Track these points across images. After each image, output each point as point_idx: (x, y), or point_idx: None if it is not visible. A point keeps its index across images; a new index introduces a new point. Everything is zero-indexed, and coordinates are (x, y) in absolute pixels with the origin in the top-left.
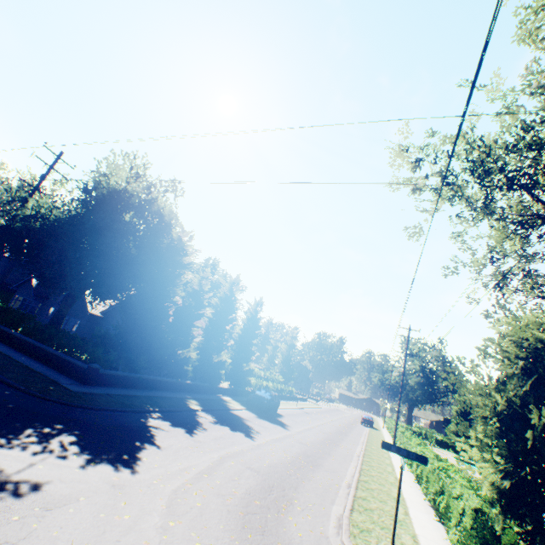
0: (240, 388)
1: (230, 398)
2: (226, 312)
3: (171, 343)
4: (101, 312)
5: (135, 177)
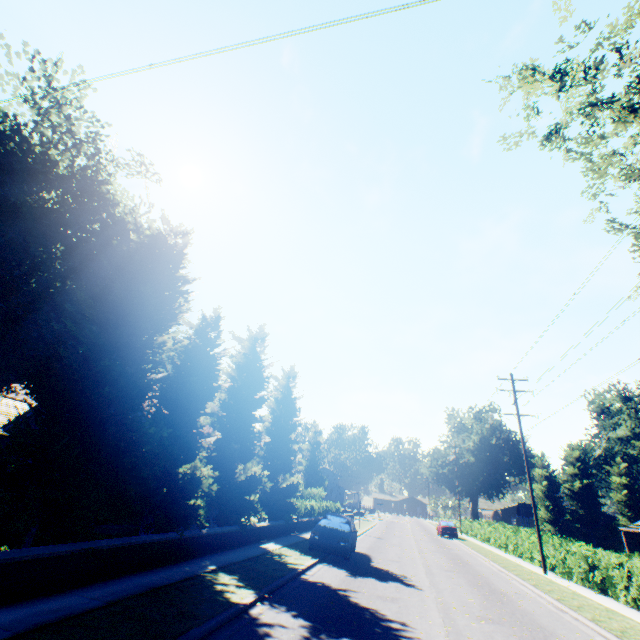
0: (283, 521)
1: (277, 546)
2: (249, 387)
3: (158, 454)
4: (4, 427)
5: (59, 104)
